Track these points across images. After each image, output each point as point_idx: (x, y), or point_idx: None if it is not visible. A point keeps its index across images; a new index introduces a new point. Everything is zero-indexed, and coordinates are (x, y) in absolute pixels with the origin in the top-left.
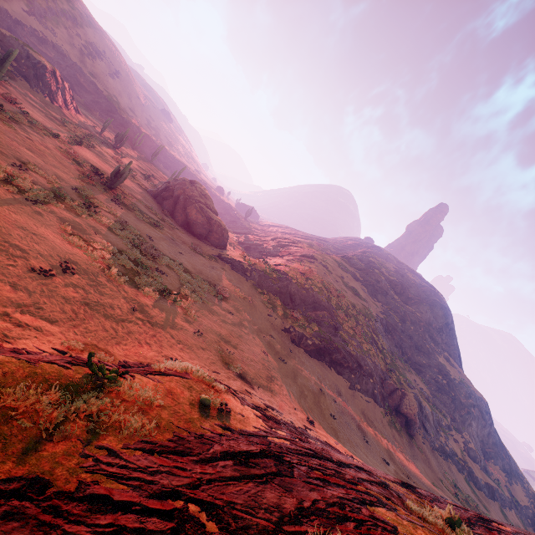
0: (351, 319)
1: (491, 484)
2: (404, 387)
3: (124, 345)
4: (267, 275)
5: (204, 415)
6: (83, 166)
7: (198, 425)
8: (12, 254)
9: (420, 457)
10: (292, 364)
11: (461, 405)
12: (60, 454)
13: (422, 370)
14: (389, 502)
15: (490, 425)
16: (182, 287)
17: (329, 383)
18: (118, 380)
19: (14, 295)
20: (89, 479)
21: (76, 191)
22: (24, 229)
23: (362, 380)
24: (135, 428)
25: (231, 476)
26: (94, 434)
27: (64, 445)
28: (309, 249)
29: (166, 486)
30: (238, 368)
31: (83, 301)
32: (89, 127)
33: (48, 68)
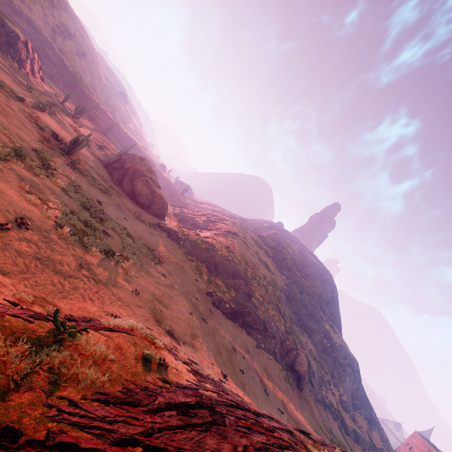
0: (262, 288)
1: (356, 430)
2: (298, 348)
3: (70, 300)
4: (197, 245)
5: (147, 369)
6: (44, 130)
7: (143, 378)
8: None
9: (306, 407)
10: (211, 324)
11: (339, 364)
12: (26, 404)
13: (312, 334)
14: (298, 447)
15: (359, 382)
16: (125, 250)
17: (240, 341)
18: (77, 335)
19: None
20: (55, 428)
21: (36, 152)
22: None
23: (266, 340)
24: (90, 380)
25: (177, 424)
26: (55, 385)
27: (29, 395)
28: (233, 226)
29: (125, 434)
30: (168, 325)
31: (35, 255)
32: (52, 96)
33: (21, 39)
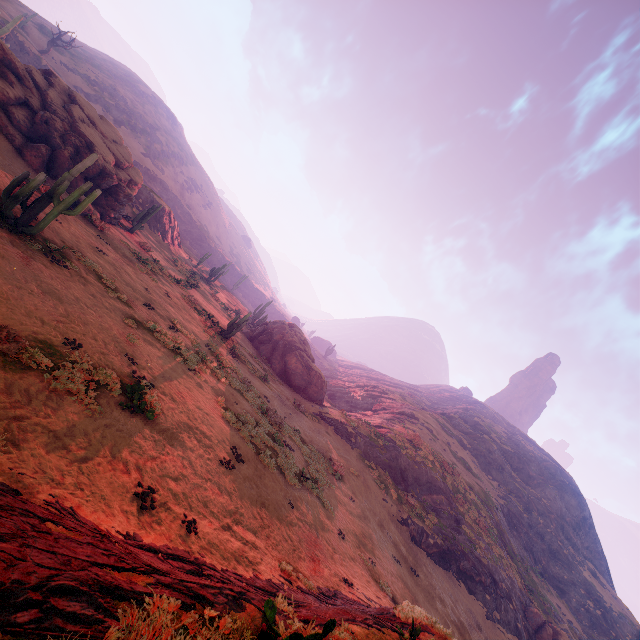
0: (472, 507)
1: None
2: (550, 619)
3: (303, 560)
4: (372, 442)
5: None
6: (201, 314)
7: None
8: (205, 444)
9: None
10: (423, 577)
11: None
12: None
13: (565, 590)
14: None
15: None
16: (309, 466)
17: (464, 607)
18: None
19: (223, 499)
20: None
21: (208, 348)
22: (200, 409)
23: (500, 605)
24: None
25: None
26: None
27: None
28: (403, 402)
29: None
30: (388, 588)
31: (260, 499)
32: (188, 261)
33: (166, 211)
